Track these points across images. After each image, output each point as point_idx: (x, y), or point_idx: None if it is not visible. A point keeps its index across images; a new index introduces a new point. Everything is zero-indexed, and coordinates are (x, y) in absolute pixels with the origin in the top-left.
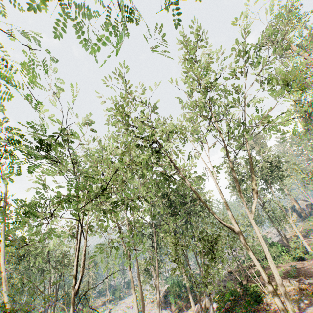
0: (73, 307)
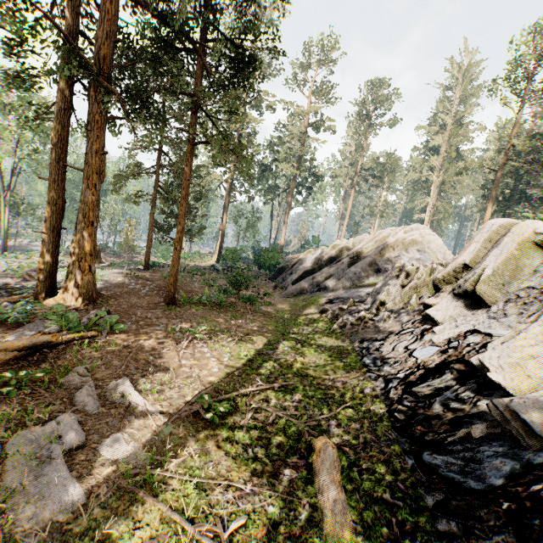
0: None
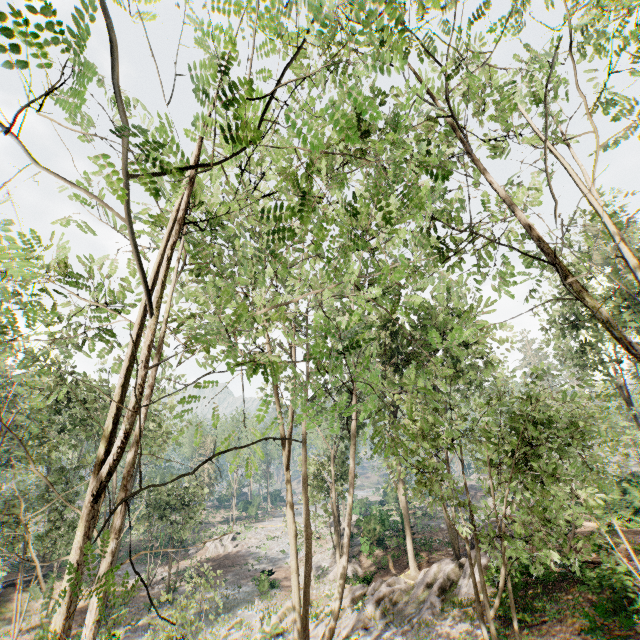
0: (81, 537)
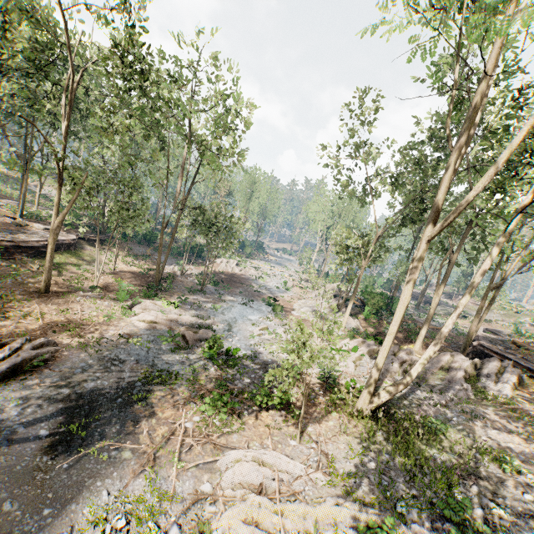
0: None
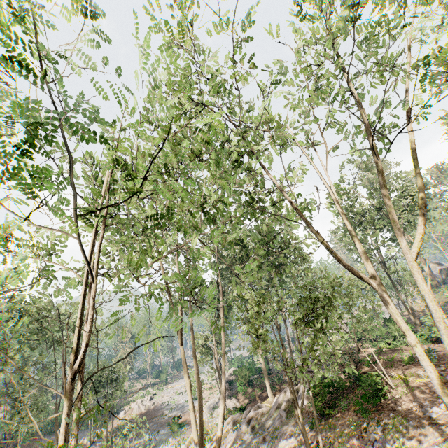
0: (69, 400)
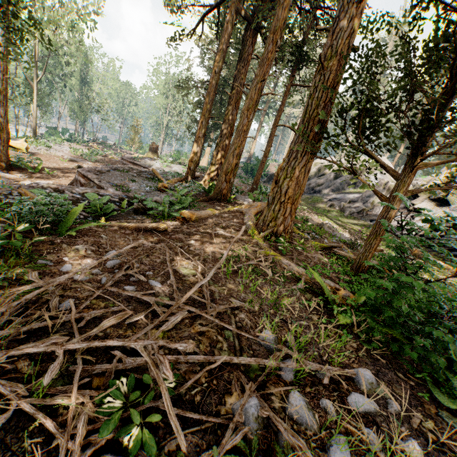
0: None
